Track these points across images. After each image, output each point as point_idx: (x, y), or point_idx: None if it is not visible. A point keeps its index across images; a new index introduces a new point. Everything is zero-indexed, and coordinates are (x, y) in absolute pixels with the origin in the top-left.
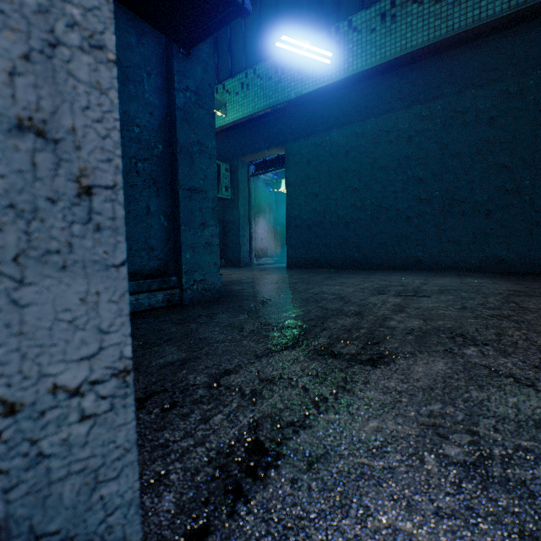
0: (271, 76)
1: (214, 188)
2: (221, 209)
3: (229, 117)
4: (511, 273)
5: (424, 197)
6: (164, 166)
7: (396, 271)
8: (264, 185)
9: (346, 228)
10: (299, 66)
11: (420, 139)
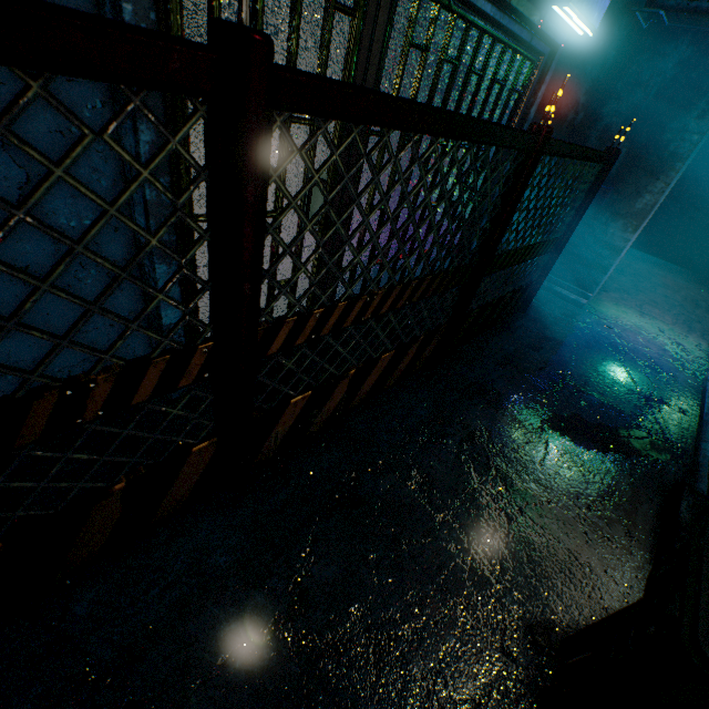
0: None
1: None
2: None
3: None
4: (688, 272)
5: (675, 195)
6: None
7: None
8: None
9: None
10: None
11: (708, 143)
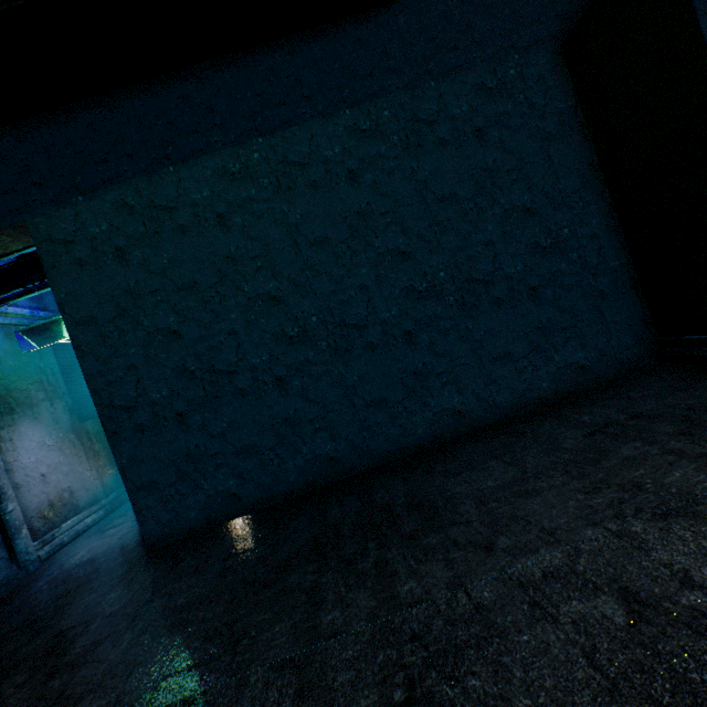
0: None
1: None
2: None
3: None
4: (619, 386)
5: (423, 286)
6: None
7: (448, 460)
8: (6, 339)
9: (282, 393)
10: None
11: (374, 176)
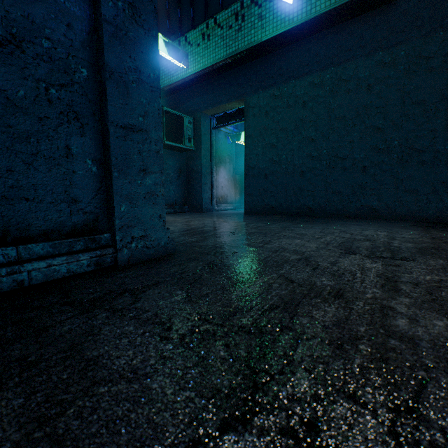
0: (232, 24)
1: (157, 127)
2: (185, 159)
3: (191, 68)
4: None
5: (382, 146)
6: (90, 97)
7: (351, 220)
8: (224, 137)
9: (301, 177)
10: (260, 12)
11: (381, 88)
